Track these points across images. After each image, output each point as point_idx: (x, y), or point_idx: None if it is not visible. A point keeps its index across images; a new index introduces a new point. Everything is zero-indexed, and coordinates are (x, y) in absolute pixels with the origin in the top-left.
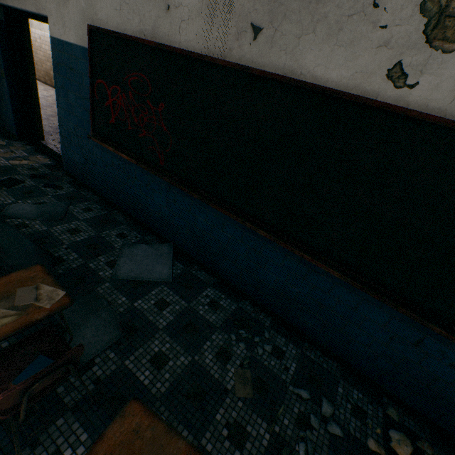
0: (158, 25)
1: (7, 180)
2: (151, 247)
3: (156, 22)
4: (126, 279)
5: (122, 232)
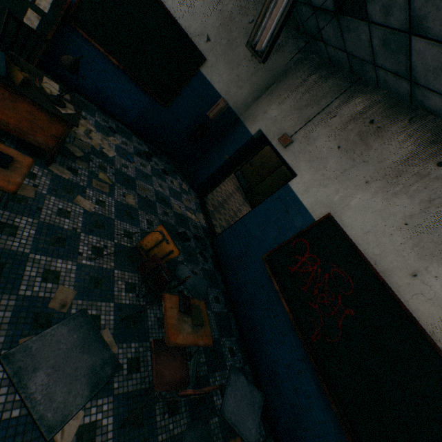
0: (395, 273)
1: (183, 234)
2: (248, 386)
3: (394, 269)
4: (228, 421)
5: (232, 347)
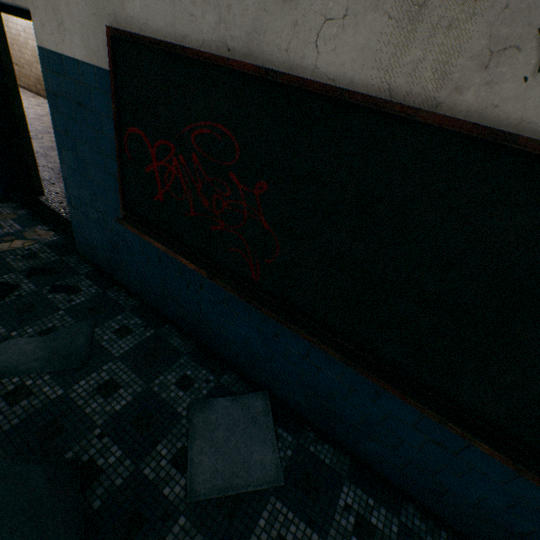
0: (263, 28)
1: None
2: (236, 403)
3: (257, 21)
4: (210, 498)
5: (184, 375)
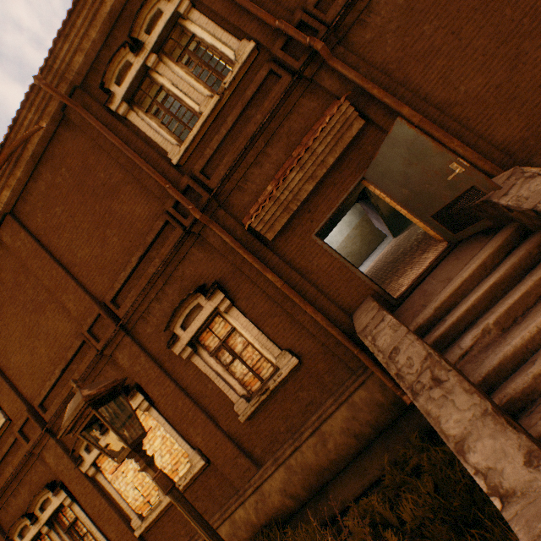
0: None
1: None
2: None
3: None
4: None
5: None
